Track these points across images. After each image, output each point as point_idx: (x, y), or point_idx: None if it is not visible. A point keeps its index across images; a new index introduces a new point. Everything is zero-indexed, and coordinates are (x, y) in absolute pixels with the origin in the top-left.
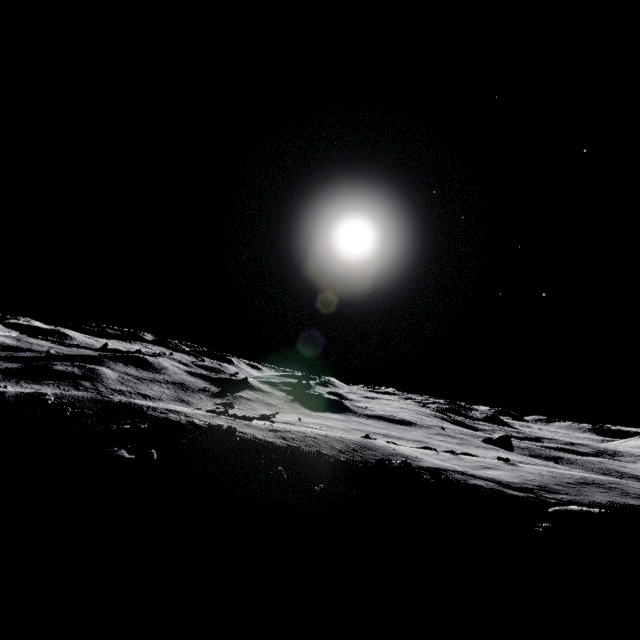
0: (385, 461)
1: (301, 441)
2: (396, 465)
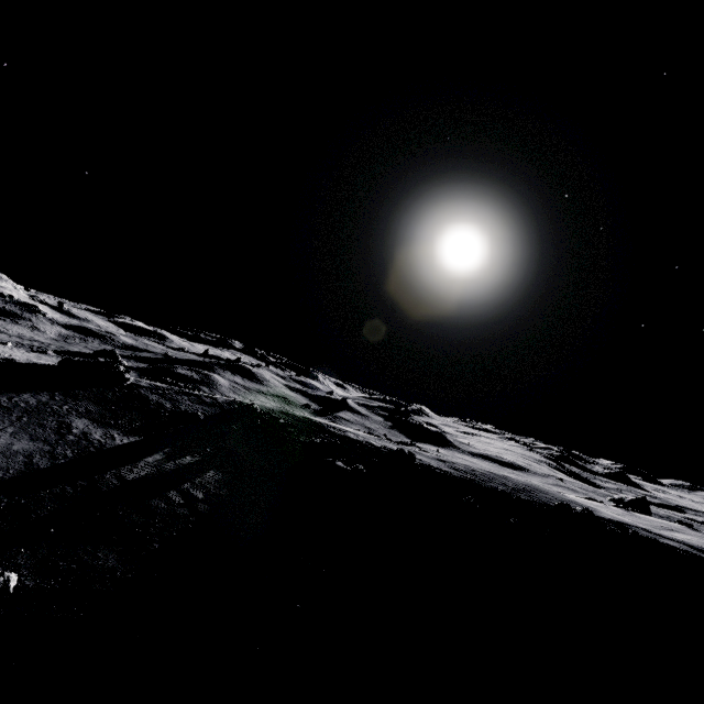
0: (565, 506)
1: (473, 474)
2: (579, 511)
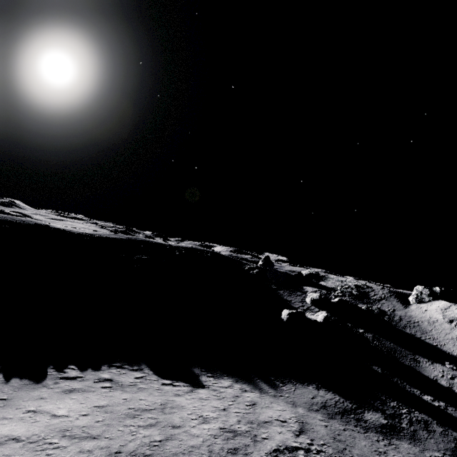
0: (38, 224)
1: None
2: (42, 225)
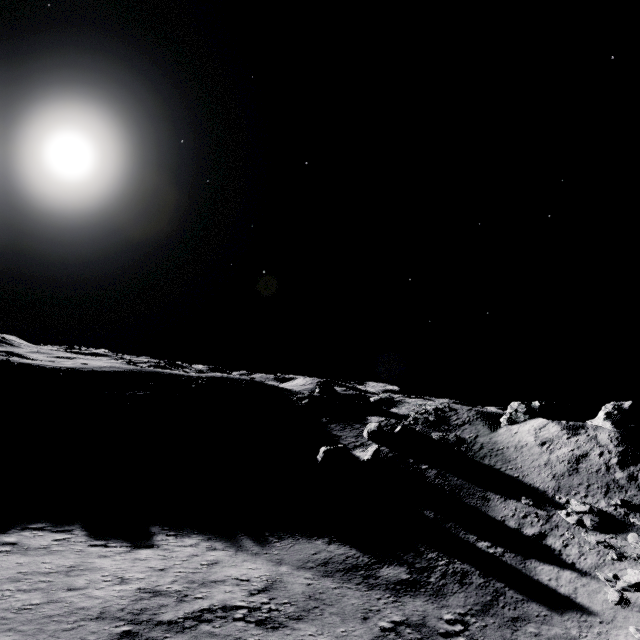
0: None
1: None
2: None
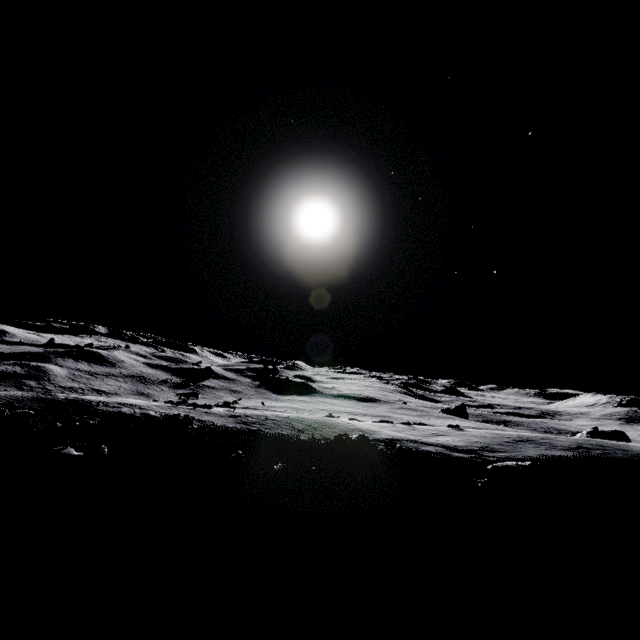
0: (343, 436)
1: (262, 424)
2: (353, 439)
